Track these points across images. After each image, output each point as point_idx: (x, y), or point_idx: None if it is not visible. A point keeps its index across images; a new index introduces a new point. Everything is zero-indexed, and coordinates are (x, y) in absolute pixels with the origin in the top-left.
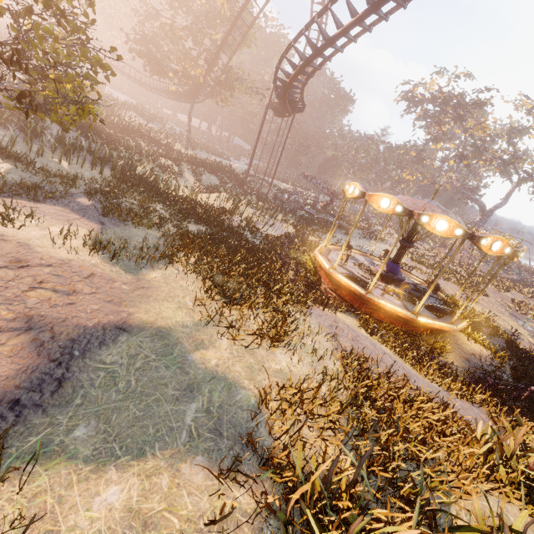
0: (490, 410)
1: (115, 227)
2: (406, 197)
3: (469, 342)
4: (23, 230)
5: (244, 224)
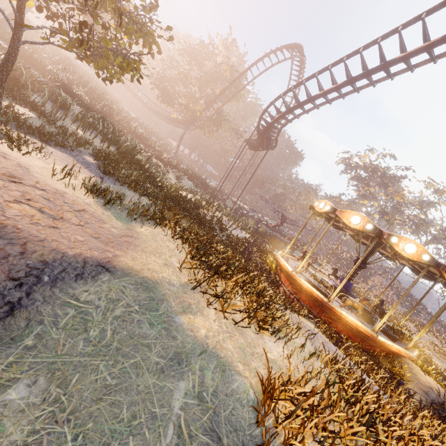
0: None
1: (112, 184)
2: None
3: (423, 373)
4: (27, 157)
5: (215, 220)
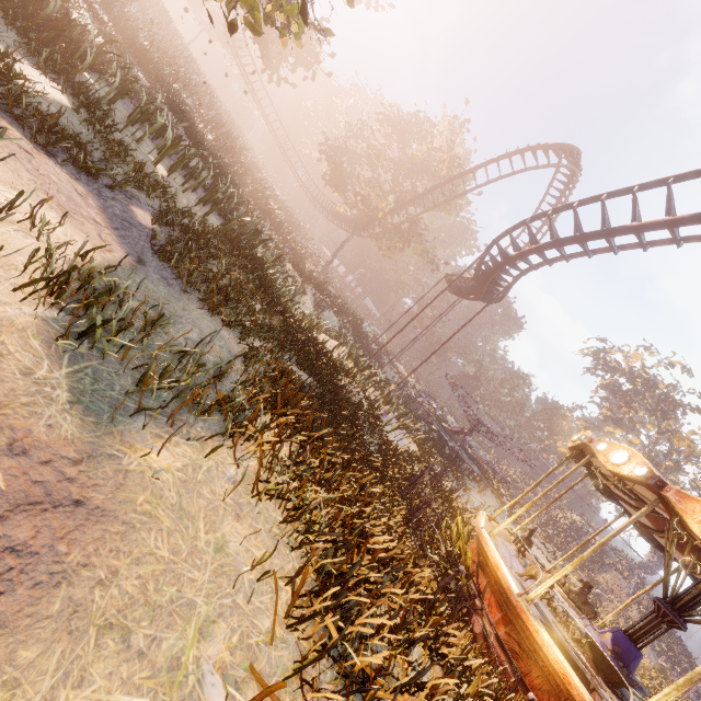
0: None
1: (162, 282)
2: None
3: None
4: None
5: (364, 406)
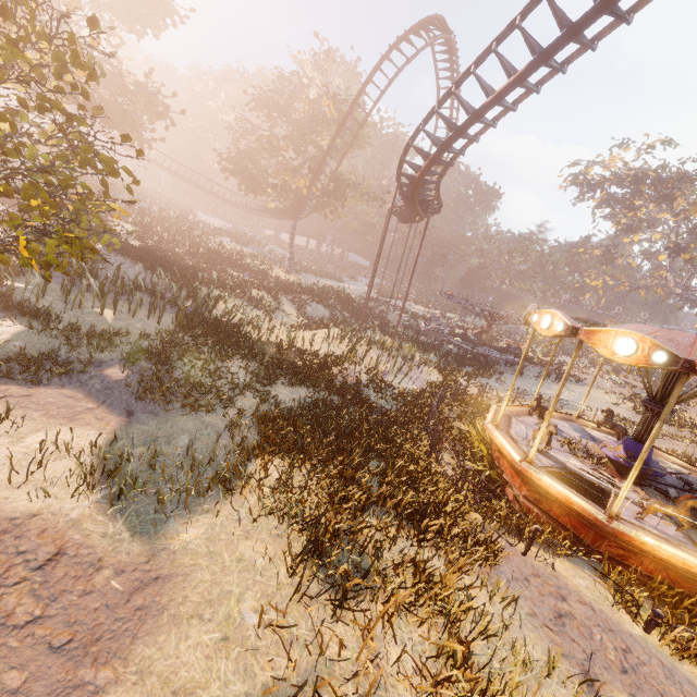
0: None
1: (150, 418)
2: (649, 327)
3: None
4: None
5: (365, 378)
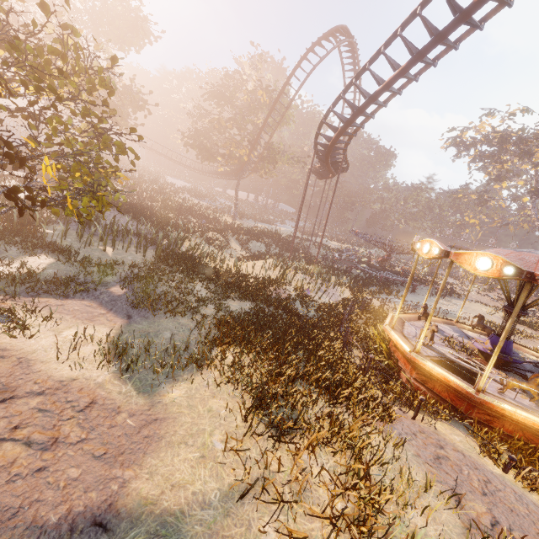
0: None
1: (143, 320)
2: (505, 250)
3: None
4: (33, 339)
5: (293, 295)
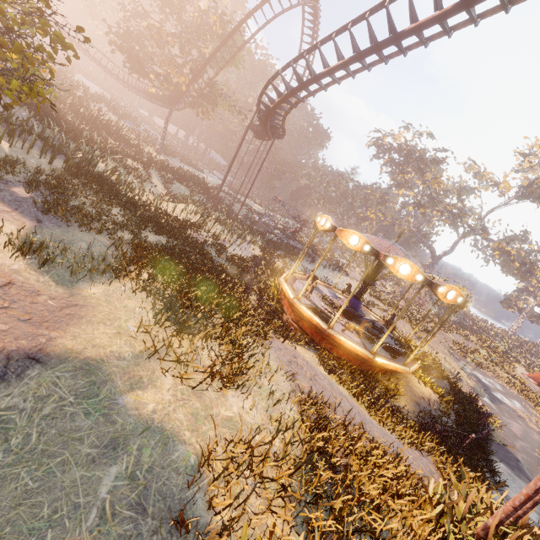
0: (436, 459)
1: (55, 227)
2: (373, 236)
3: (419, 385)
4: None
5: (209, 241)
